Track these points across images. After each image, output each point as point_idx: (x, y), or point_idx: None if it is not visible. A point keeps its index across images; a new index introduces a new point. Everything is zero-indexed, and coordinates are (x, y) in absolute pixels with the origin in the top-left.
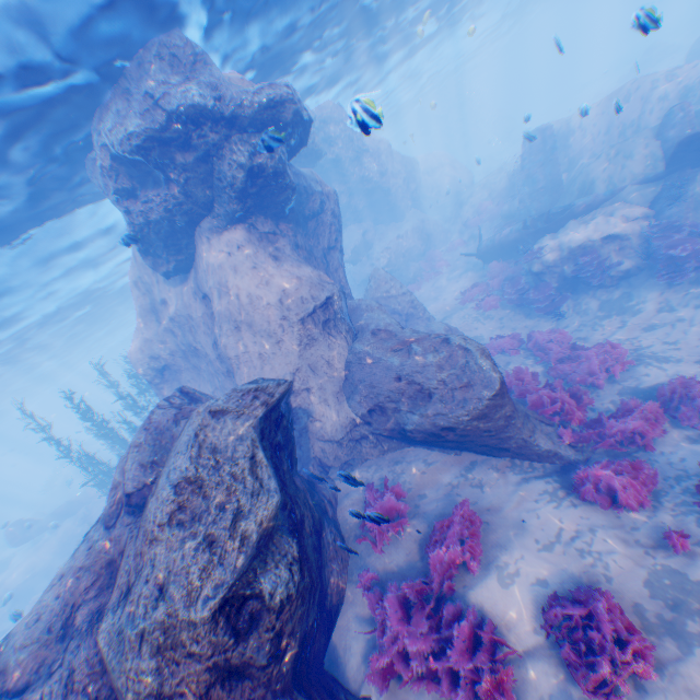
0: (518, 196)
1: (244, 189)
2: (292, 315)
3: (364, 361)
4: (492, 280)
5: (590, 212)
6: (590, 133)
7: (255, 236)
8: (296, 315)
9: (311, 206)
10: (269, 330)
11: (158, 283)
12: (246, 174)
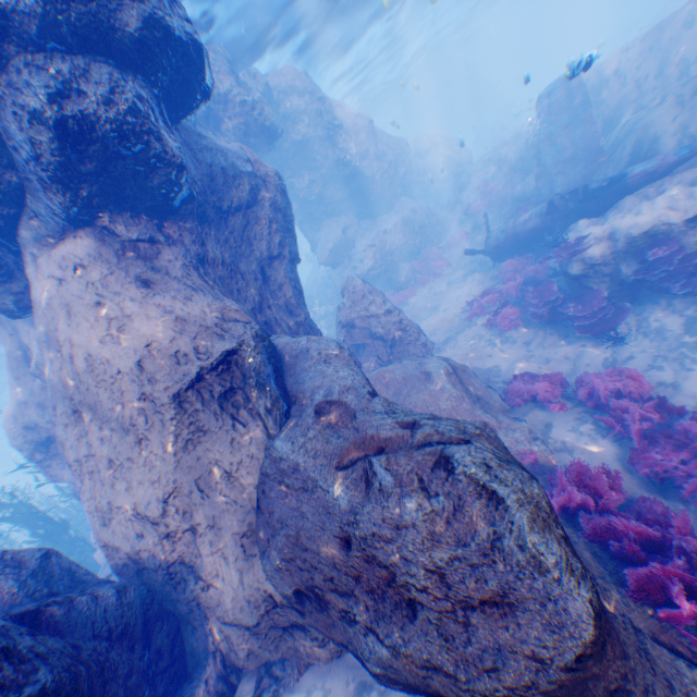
0: (537, 170)
1: (65, 164)
2: (161, 393)
3: (291, 484)
4: (508, 285)
5: (653, 183)
6: (632, 79)
7: (113, 248)
8: (169, 392)
9: (233, 194)
10: (125, 420)
11: (19, 321)
12: (54, 133)
